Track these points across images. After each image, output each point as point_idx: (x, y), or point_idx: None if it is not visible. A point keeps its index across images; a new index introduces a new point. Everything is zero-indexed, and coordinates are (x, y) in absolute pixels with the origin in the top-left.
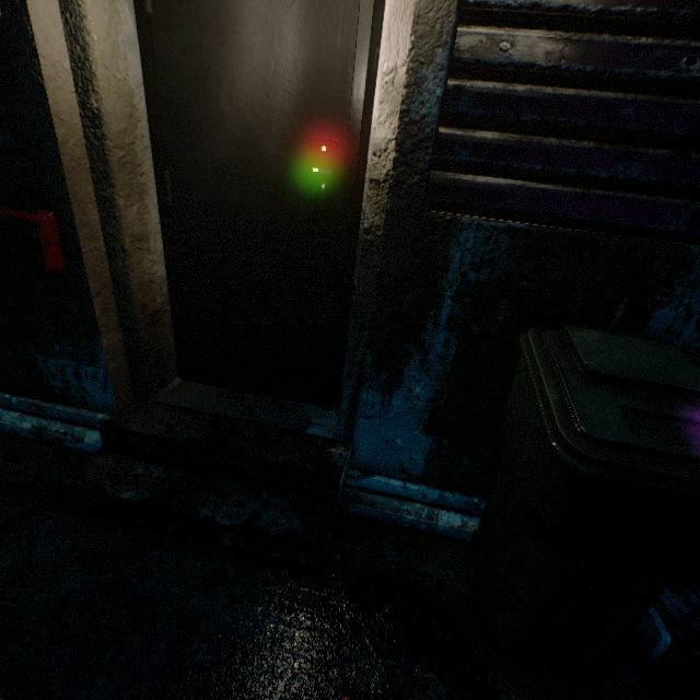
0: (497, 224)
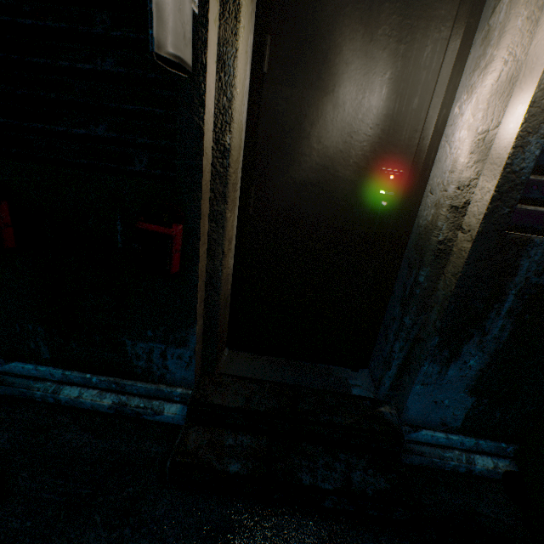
0: None
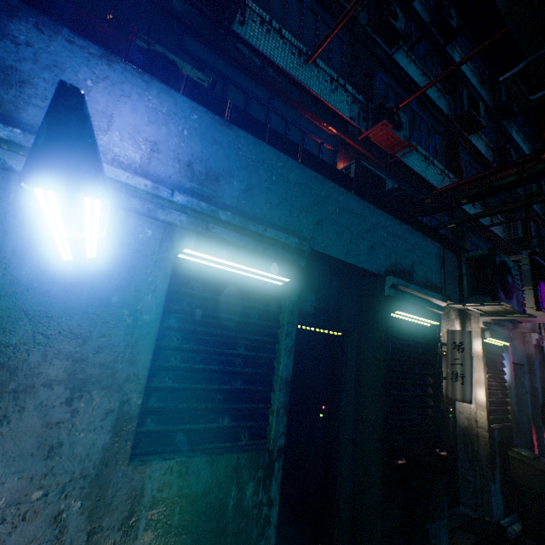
0: (497, 427)
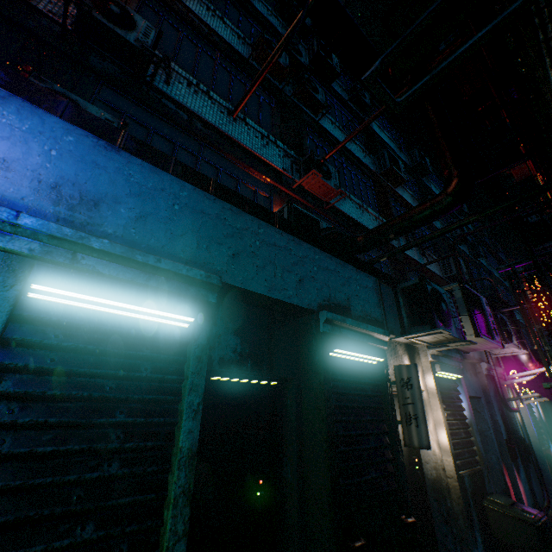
0: (466, 473)
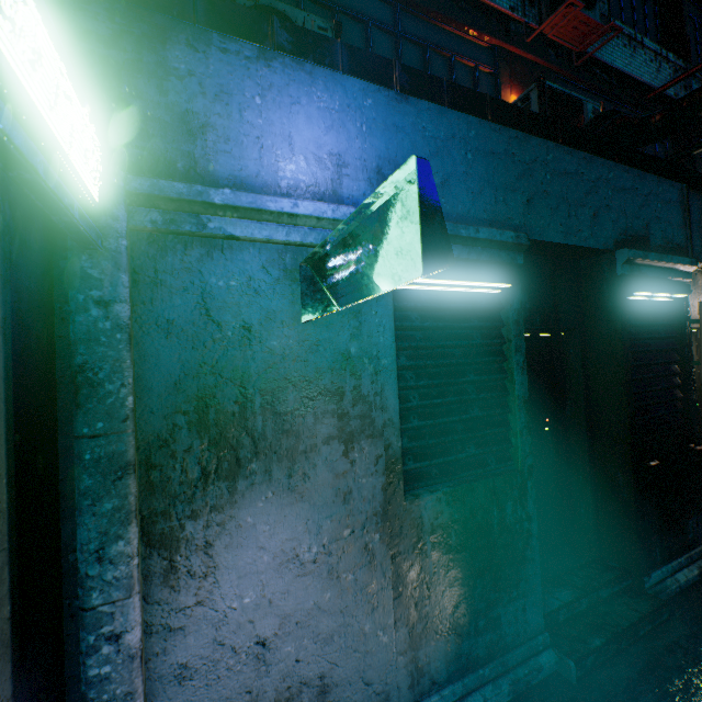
0: None
